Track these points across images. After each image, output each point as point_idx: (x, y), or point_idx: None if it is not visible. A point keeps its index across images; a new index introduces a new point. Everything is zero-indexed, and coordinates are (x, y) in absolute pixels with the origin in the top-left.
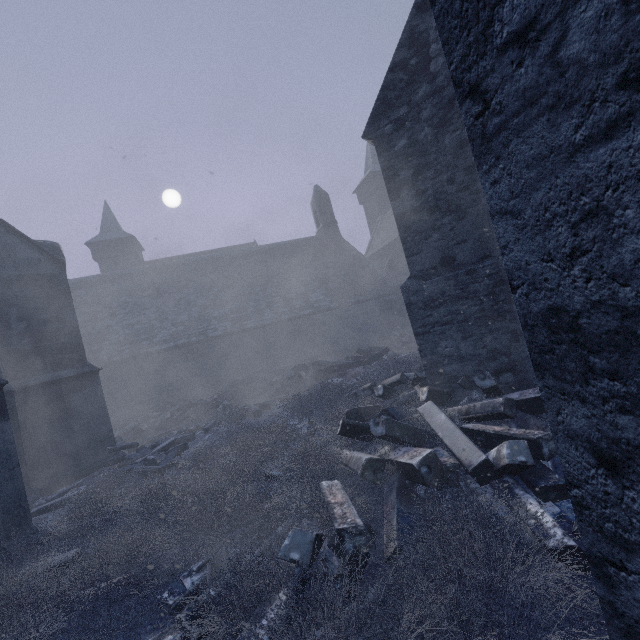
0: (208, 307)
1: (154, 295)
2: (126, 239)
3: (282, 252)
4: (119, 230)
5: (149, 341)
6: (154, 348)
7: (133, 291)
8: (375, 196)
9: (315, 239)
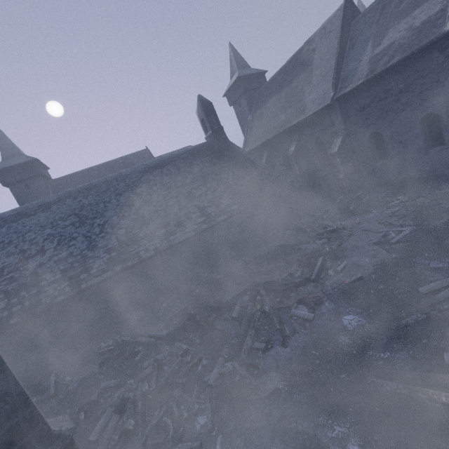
0: (133, 227)
1: (77, 223)
2: (30, 162)
3: (182, 161)
4: (20, 154)
5: (87, 273)
6: (94, 280)
7: (55, 221)
8: (244, 98)
9: (207, 145)
